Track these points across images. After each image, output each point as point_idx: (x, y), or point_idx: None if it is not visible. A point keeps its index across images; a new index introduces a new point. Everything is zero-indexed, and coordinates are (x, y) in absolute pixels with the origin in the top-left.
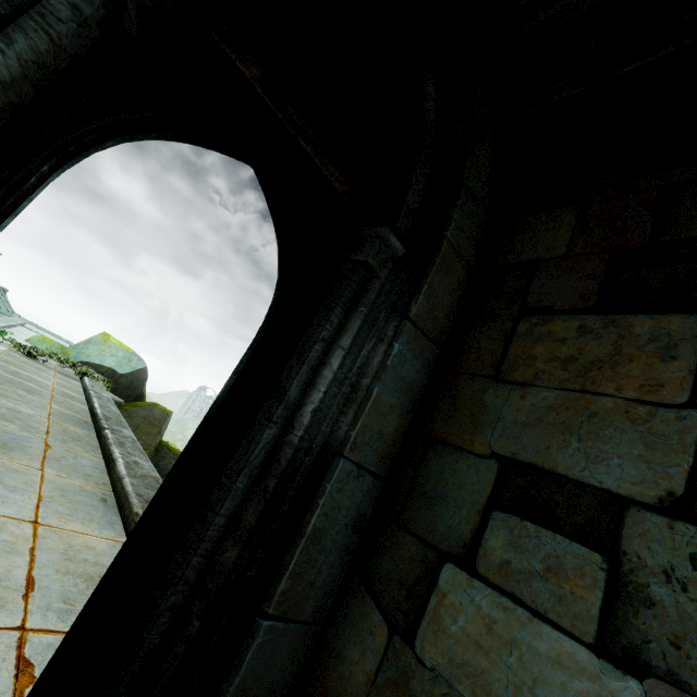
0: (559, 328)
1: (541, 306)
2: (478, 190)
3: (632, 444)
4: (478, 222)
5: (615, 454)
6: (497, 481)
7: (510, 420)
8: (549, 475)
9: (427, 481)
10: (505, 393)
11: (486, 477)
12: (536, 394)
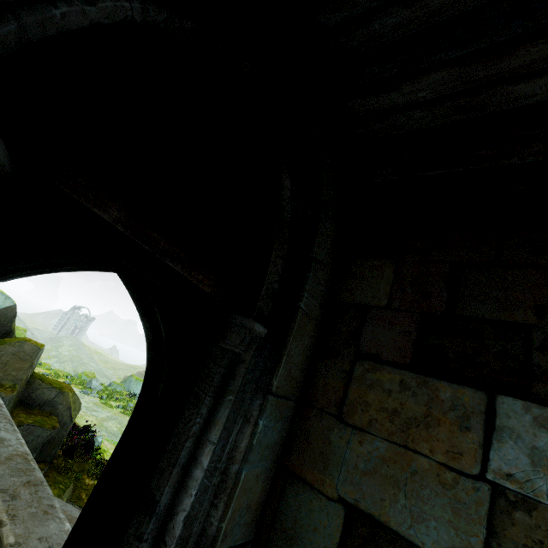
0: (385, 378)
1: (372, 353)
2: (324, 257)
3: (443, 509)
4: (324, 283)
5: (432, 516)
6: (344, 528)
7: (352, 465)
8: (384, 529)
9: (287, 519)
10: (347, 436)
11: (335, 522)
12: (371, 442)
